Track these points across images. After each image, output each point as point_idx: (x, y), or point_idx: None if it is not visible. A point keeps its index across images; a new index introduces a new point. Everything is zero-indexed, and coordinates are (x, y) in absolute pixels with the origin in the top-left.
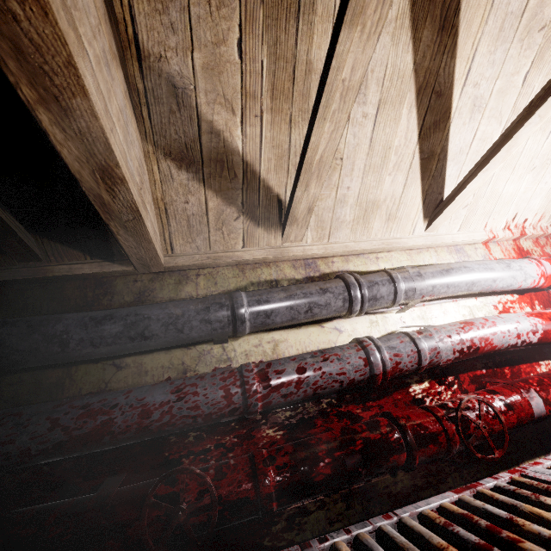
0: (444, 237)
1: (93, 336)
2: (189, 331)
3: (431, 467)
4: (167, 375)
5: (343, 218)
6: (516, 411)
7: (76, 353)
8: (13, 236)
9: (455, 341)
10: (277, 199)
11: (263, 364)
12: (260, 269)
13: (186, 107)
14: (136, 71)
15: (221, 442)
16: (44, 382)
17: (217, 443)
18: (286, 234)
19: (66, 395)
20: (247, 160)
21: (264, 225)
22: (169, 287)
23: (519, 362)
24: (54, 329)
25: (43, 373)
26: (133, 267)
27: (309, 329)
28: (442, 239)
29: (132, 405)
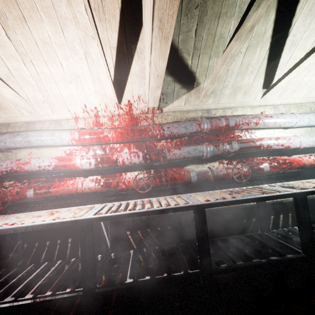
0: (44, 116)
1: None
2: None
3: (3, 210)
4: None
5: None
6: (19, 195)
7: None
8: None
9: (3, 167)
10: None
11: None
12: None
13: None
14: None
15: None
16: None
17: None
18: None
19: None
20: None
21: None
22: None
23: (65, 177)
24: None
25: None
26: None
27: None
28: (42, 118)
29: None
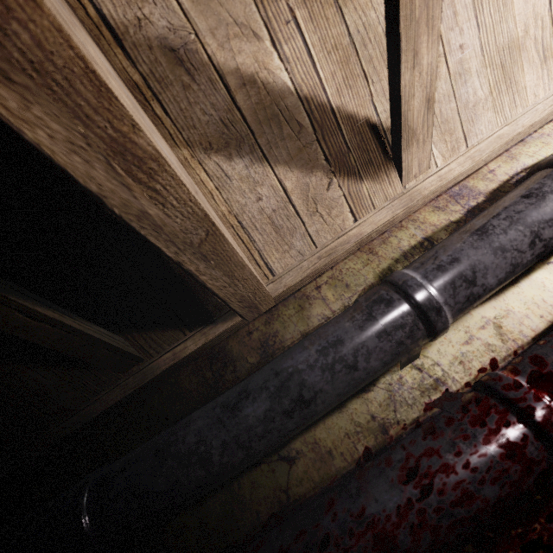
0: None
1: (237, 431)
2: (363, 364)
3: None
4: (361, 446)
5: (474, 98)
6: None
7: (227, 467)
8: (98, 344)
9: None
10: (368, 126)
11: (522, 364)
12: (393, 238)
13: (198, 69)
14: (122, 60)
15: (529, 538)
16: (209, 520)
17: (524, 544)
18: (405, 168)
19: (244, 530)
20: (305, 94)
21: (368, 175)
22: (292, 321)
23: None
24: (186, 443)
25: (203, 506)
26: (239, 316)
27: (534, 277)
28: None
29: (351, 532)
